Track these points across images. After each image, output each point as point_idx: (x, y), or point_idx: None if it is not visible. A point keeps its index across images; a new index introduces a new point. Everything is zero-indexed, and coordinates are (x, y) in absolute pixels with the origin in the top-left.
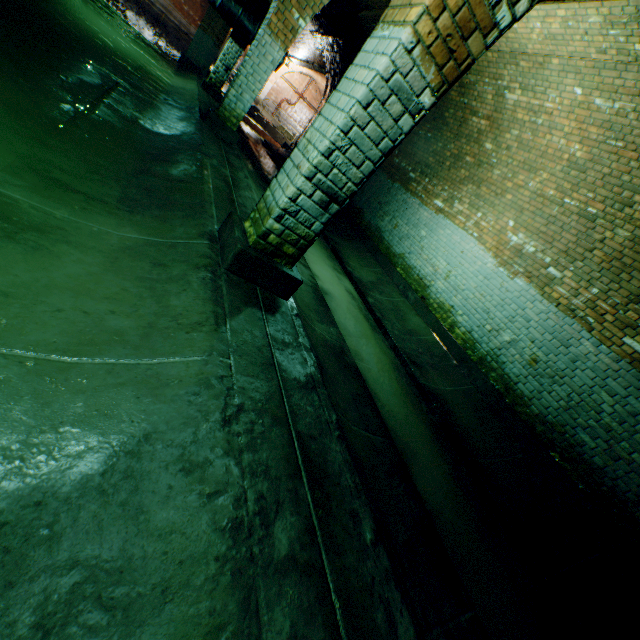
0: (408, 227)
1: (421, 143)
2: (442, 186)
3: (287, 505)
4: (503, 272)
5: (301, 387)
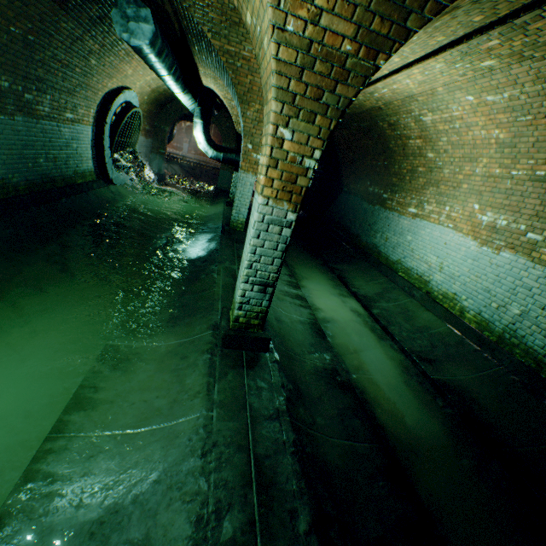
0: (395, 237)
1: (382, 171)
2: (409, 196)
3: (236, 506)
4: (487, 250)
5: (266, 419)
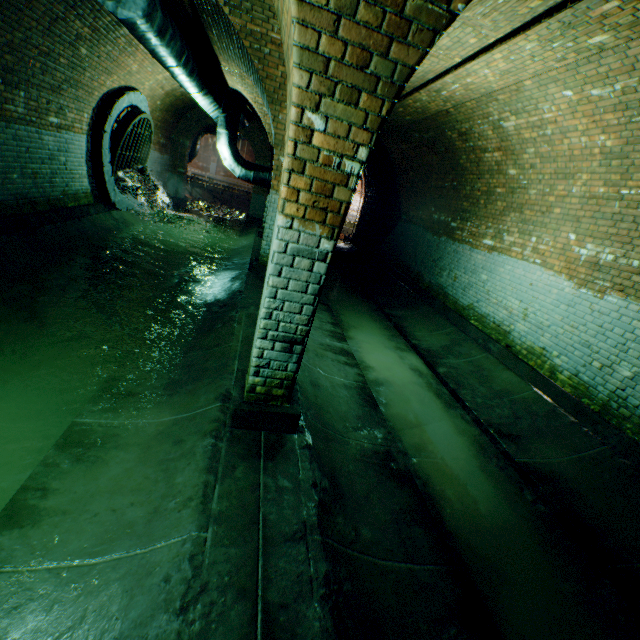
0: (467, 275)
1: (450, 193)
2: (485, 224)
3: None
4: (586, 293)
5: (286, 540)
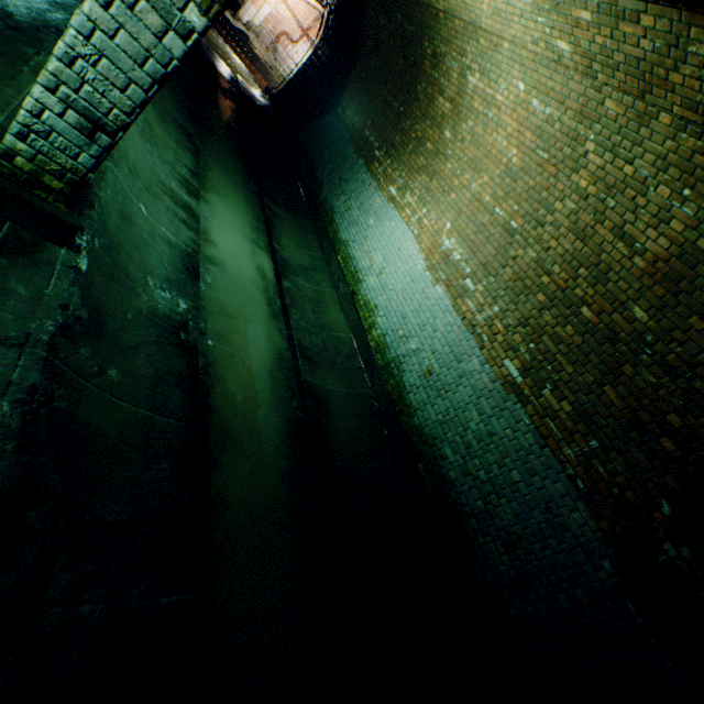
0: (359, 212)
1: (393, 117)
2: (401, 172)
3: None
4: (428, 277)
5: None
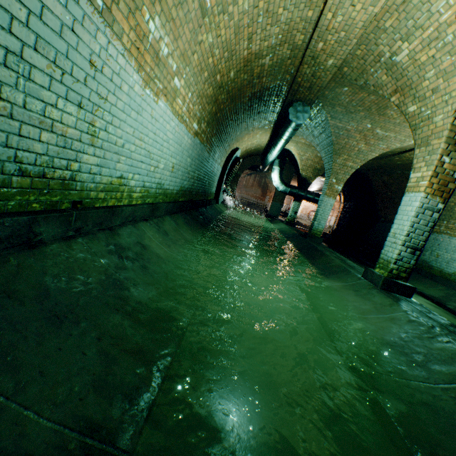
0: (448, 253)
1: None
2: None
3: None
4: None
5: (449, 325)
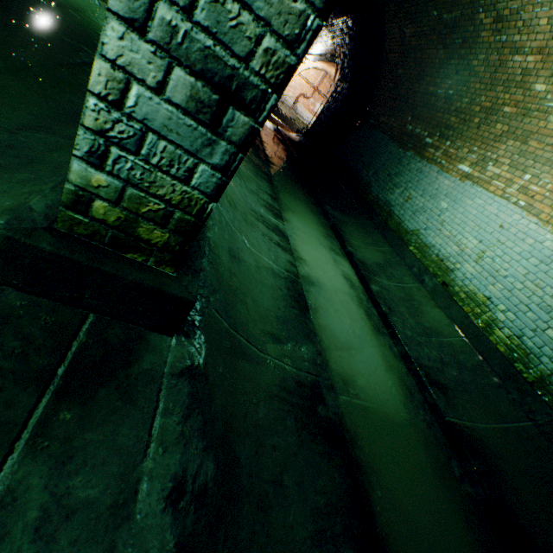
0: (423, 199)
1: (440, 103)
2: (469, 147)
3: None
4: None
5: None
